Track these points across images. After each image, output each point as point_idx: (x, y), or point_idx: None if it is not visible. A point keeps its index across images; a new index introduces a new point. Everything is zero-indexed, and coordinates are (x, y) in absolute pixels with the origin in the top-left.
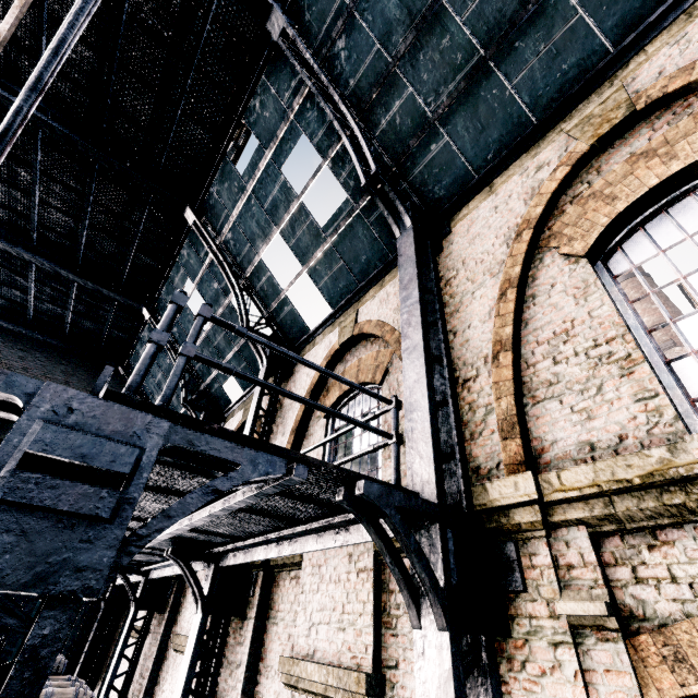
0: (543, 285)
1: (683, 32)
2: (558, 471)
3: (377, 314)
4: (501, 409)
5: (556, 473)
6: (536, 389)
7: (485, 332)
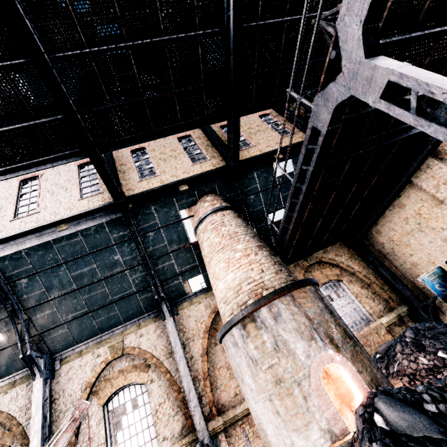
0: (89, 414)
1: (137, 331)
2: None
3: (8, 407)
4: None
5: None
6: None
7: None
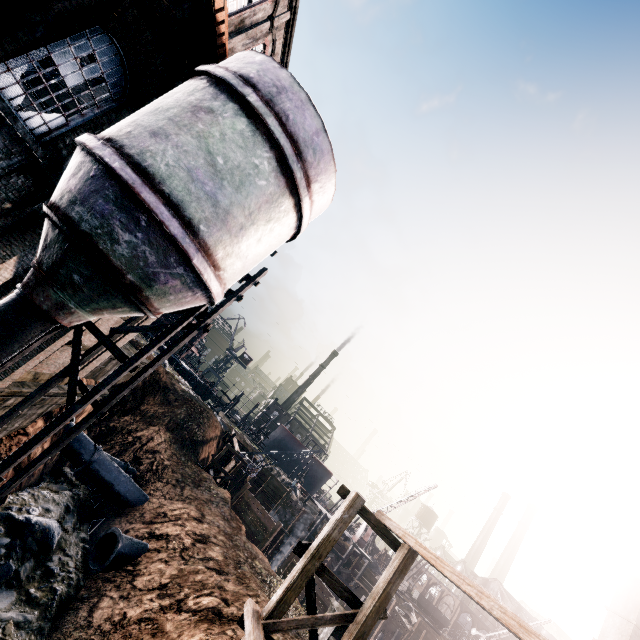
0: None
1: None
2: None
3: None
4: None
5: None
6: None
7: None
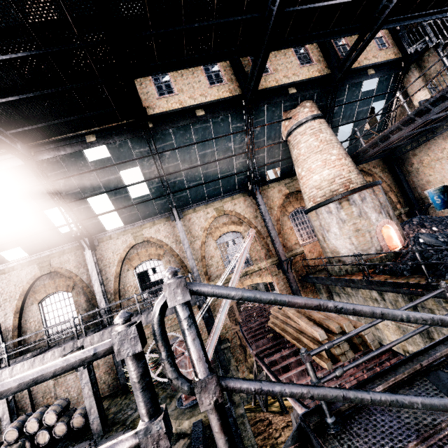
0: (209, 244)
1: (232, 201)
2: (215, 280)
3: (156, 236)
4: (204, 270)
5: (215, 281)
6: (209, 266)
7: (199, 253)
